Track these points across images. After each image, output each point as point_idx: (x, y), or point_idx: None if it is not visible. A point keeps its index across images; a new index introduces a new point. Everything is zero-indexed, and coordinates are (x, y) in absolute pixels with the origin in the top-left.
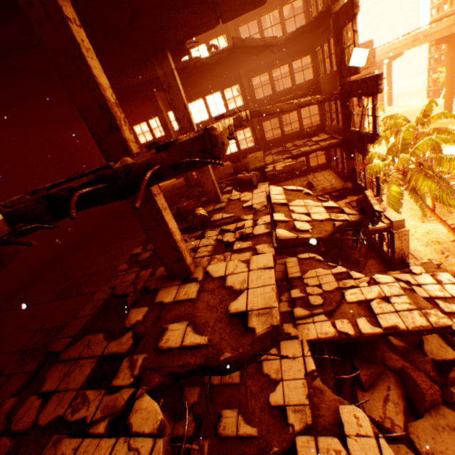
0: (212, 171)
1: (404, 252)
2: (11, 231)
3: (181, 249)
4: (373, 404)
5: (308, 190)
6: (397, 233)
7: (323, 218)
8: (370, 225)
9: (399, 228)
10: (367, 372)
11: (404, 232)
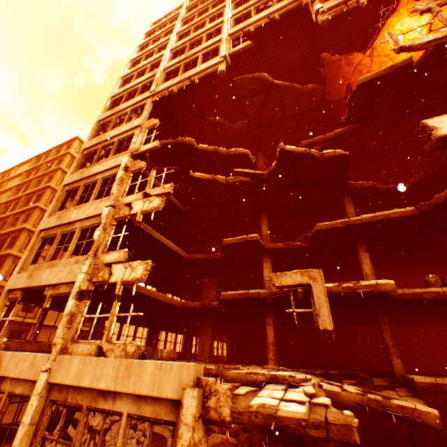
0: (369, 266)
1: None
2: (219, 256)
3: (265, 285)
4: (225, 436)
5: (371, 280)
6: None
7: None
8: None
9: None
10: (245, 433)
11: None
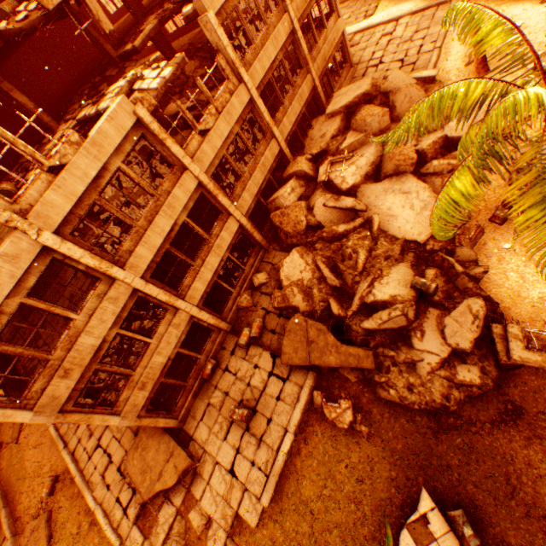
0: None
1: (222, 48)
2: None
3: None
4: None
5: None
6: (200, 21)
7: (41, 7)
8: (185, 10)
9: (204, 13)
10: None
11: (205, 20)
